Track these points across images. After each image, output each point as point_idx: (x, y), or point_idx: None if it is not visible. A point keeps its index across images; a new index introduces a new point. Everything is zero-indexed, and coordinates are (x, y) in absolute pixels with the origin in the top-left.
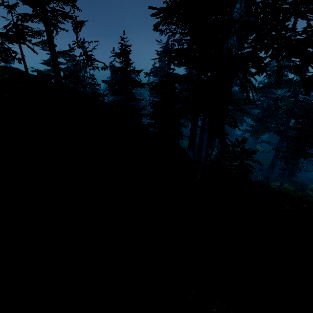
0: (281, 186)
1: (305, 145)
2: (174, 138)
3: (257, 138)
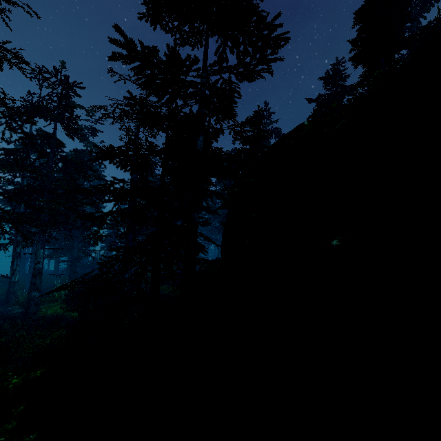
0: None
1: None
2: None
3: None
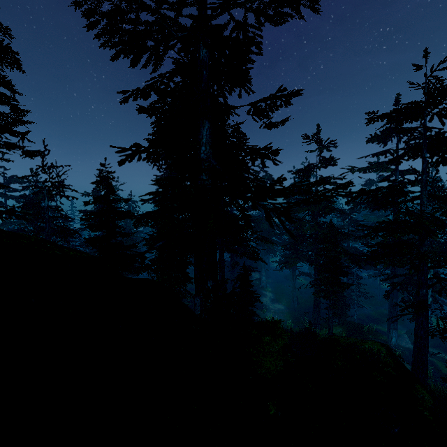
0: (330, 332)
1: (338, 274)
2: (179, 282)
3: (294, 270)
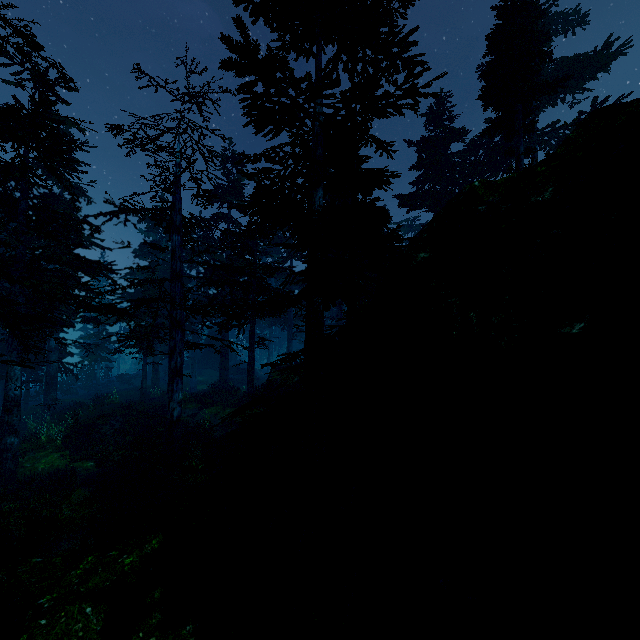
0: None
1: None
2: None
3: None
